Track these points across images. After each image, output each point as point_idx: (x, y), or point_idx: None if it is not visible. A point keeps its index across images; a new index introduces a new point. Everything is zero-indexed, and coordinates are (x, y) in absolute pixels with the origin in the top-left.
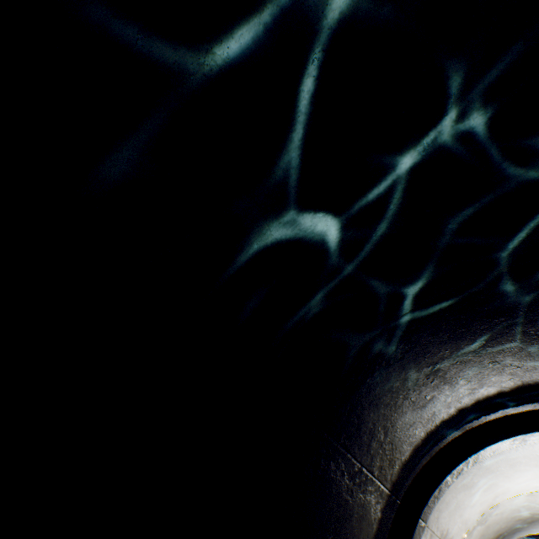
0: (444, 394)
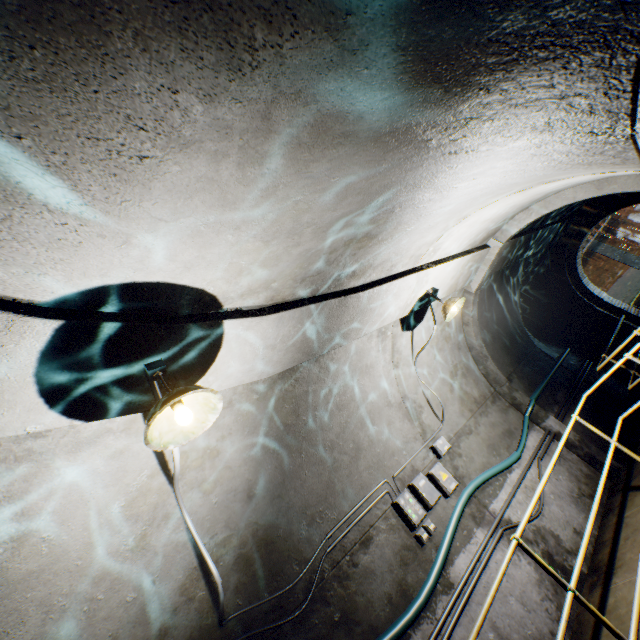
0: None
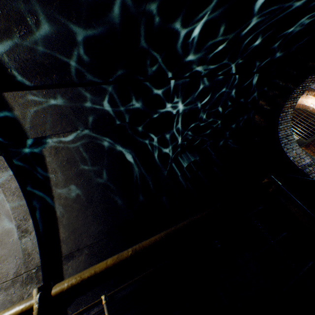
0: None
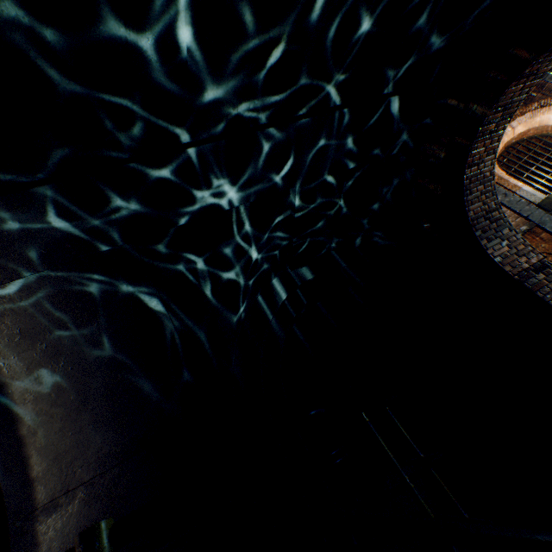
0: None
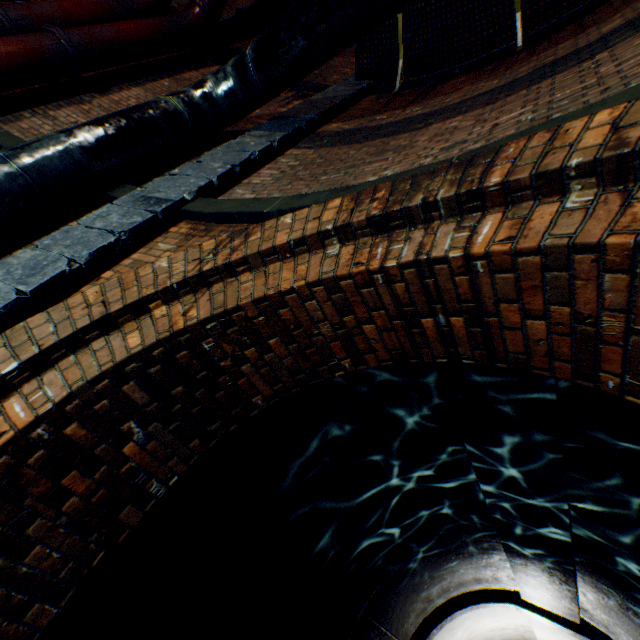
0: (434, 583)
